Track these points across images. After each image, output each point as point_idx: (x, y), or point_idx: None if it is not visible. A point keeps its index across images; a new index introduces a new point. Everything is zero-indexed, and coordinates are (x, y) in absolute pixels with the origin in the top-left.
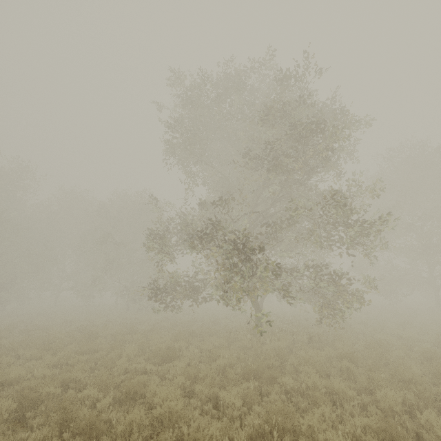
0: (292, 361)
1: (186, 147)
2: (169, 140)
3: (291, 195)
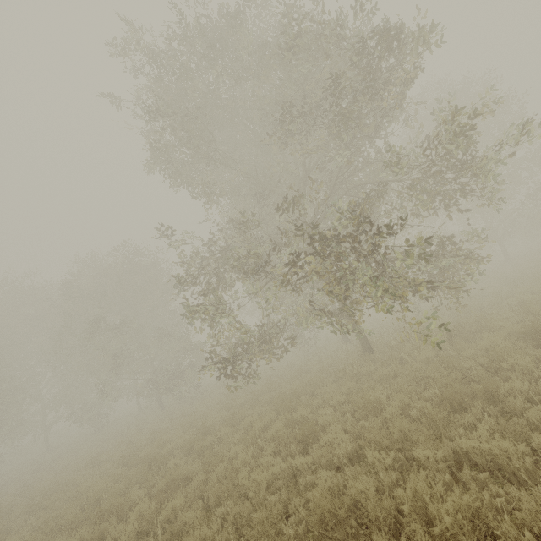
0: (468, 364)
1: (184, 143)
2: (155, 140)
3: (357, 166)
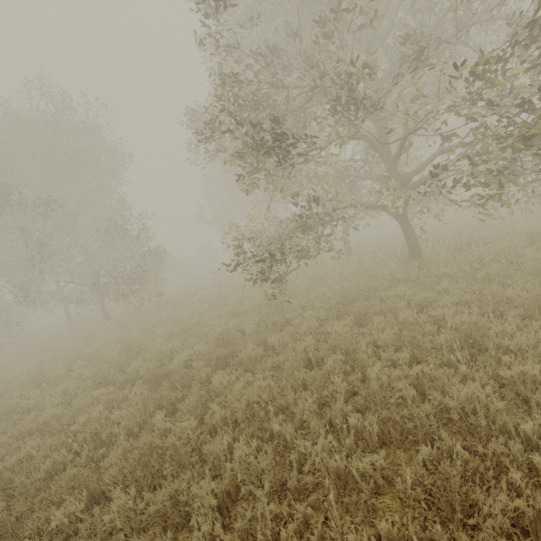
0: None
1: None
2: None
3: None
